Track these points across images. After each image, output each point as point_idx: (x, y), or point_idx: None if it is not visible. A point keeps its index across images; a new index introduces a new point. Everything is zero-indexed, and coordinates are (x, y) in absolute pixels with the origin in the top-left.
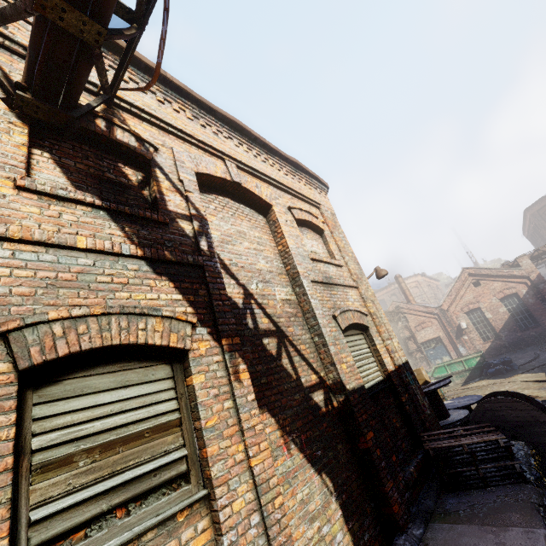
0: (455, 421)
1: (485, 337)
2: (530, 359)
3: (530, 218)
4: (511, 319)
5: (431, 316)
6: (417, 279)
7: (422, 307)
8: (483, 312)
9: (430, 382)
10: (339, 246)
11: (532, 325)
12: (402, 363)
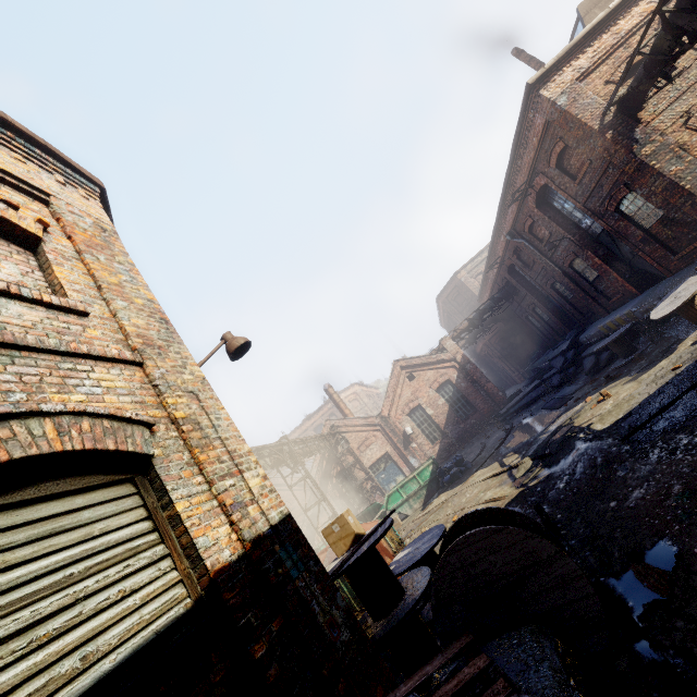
0: (413, 604)
1: (433, 438)
2: (479, 451)
3: (442, 306)
4: (451, 410)
5: (373, 429)
6: (355, 390)
7: (361, 419)
8: (424, 409)
9: (365, 534)
10: (98, 279)
11: (471, 412)
12: (269, 526)
